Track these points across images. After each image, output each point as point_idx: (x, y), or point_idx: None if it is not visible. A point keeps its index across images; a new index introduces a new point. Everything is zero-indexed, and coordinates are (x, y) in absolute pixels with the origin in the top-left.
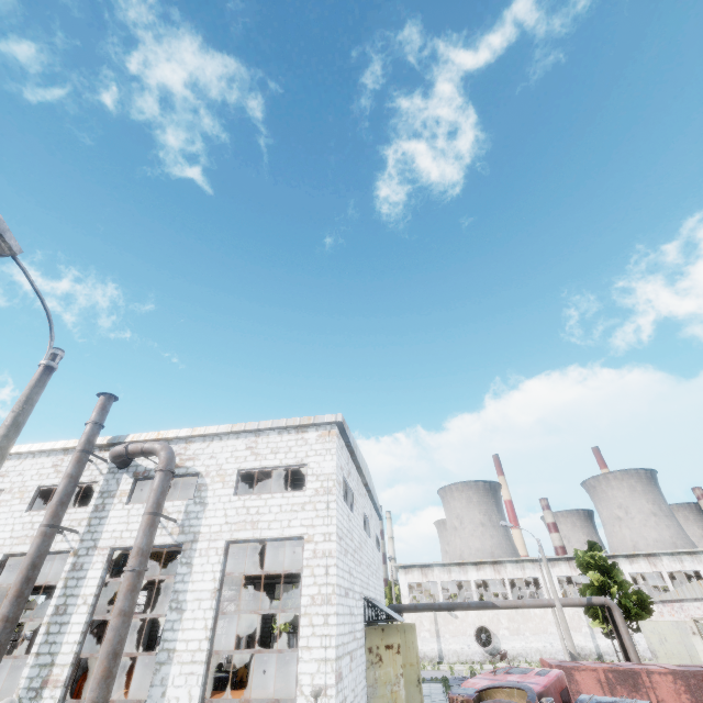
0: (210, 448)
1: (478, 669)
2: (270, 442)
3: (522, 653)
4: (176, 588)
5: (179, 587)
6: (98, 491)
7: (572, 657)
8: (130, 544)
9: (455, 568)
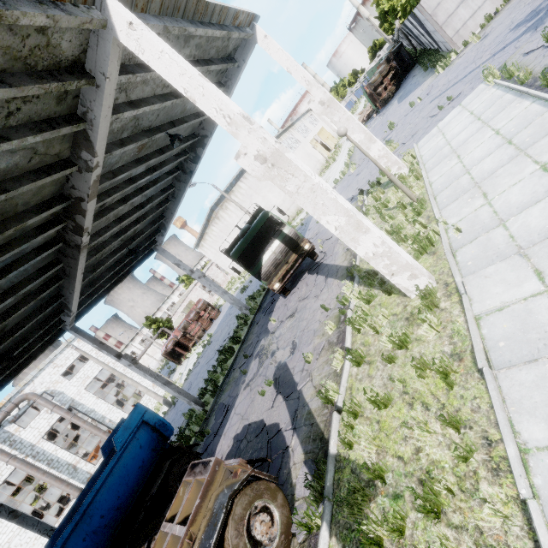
0: (37, 383)
1: None
2: (61, 358)
3: None
4: (84, 411)
5: (85, 410)
6: (0, 444)
7: None
8: (49, 428)
9: None
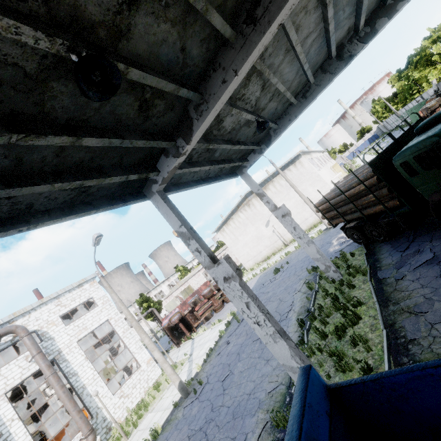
0: (32, 317)
1: None
2: (68, 297)
3: None
4: (66, 371)
5: (68, 370)
6: None
7: (151, 330)
8: (18, 382)
9: None
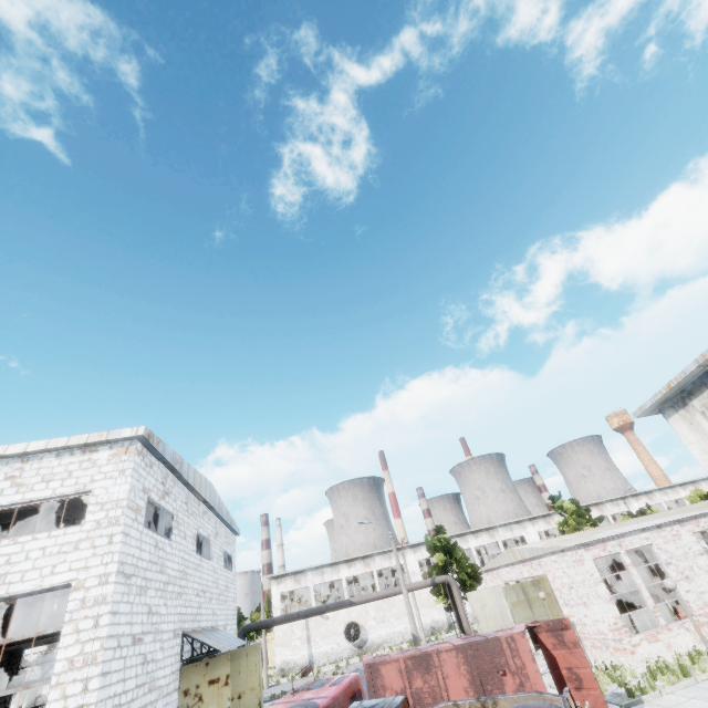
0: None
1: (343, 666)
2: (43, 467)
3: (387, 639)
4: None
5: None
6: None
7: (414, 638)
8: None
9: (328, 569)
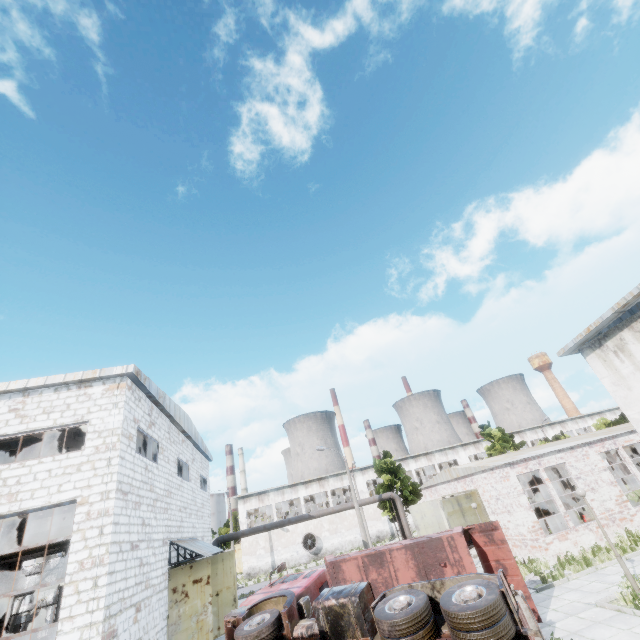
0: None
1: (302, 570)
2: (43, 401)
3: (339, 546)
4: None
5: None
6: None
7: (364, 544)
8: None
9: (288, 490)
